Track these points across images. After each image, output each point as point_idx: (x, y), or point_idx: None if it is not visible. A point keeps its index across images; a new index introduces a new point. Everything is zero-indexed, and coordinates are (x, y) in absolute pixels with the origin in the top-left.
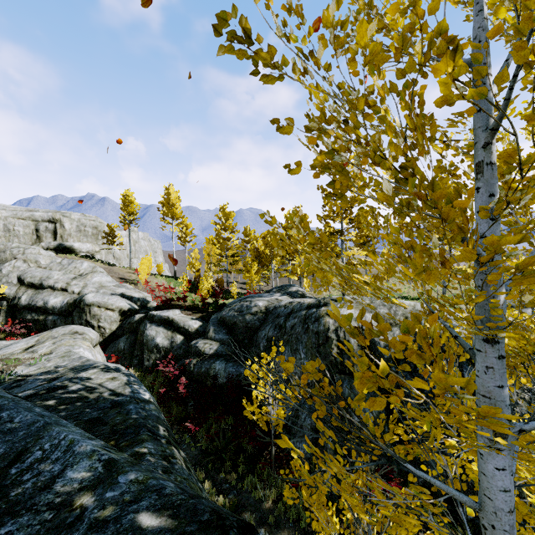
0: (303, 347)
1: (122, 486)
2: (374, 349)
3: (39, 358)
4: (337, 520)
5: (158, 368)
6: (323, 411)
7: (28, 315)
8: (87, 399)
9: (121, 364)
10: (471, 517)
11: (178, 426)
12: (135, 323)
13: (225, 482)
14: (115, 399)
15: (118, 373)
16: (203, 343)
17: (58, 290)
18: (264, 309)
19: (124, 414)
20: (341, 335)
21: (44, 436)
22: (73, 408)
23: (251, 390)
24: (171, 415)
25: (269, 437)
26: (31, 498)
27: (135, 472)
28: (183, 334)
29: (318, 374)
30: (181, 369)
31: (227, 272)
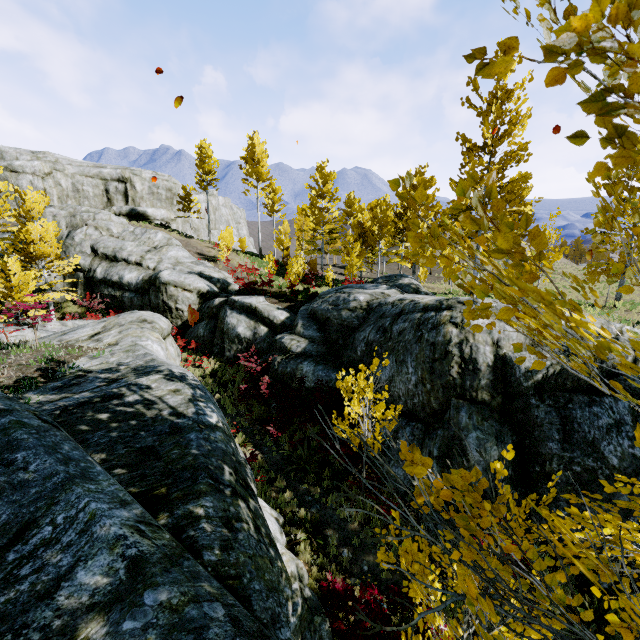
0: (413, 360)
1: (147, 611)
2: (510, 374)
3: (104, 349)
4: (439, 585)
5: (239, 361)
6: (473, 553)
7: (105, 290)
8: (143, 418)
9: (201, 352)
10: (605, 586)
11: (260, 427)
12: (214, 307)
13: (307, 494)
14: (175, 422)
15: (182, 383)
16: (290, 340)
17: (133, 264)
18: (365, 305)
19: (183, 446)
20: (466, 351)
21: (60, 501)
22: (127, 428)
23: (342, 400)
24: (253, 414)
25: (360, 456)
26: (23, 612)
27: (169, 588)
28: (267, 326)
29: (472, 493)
30: (264, 366)
31: (322, 253)
